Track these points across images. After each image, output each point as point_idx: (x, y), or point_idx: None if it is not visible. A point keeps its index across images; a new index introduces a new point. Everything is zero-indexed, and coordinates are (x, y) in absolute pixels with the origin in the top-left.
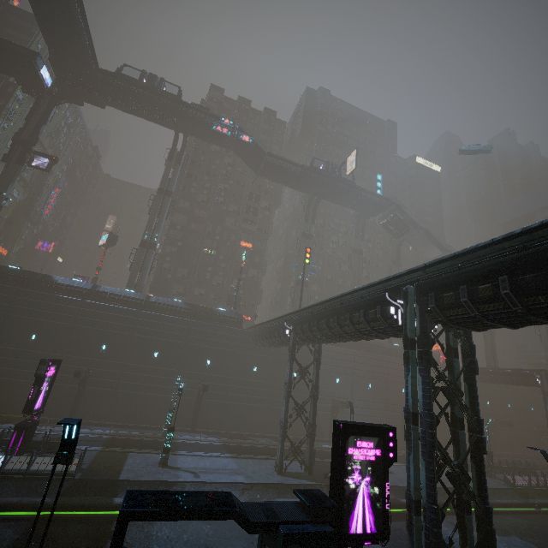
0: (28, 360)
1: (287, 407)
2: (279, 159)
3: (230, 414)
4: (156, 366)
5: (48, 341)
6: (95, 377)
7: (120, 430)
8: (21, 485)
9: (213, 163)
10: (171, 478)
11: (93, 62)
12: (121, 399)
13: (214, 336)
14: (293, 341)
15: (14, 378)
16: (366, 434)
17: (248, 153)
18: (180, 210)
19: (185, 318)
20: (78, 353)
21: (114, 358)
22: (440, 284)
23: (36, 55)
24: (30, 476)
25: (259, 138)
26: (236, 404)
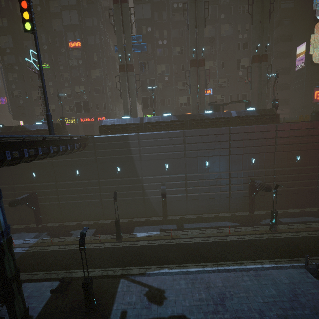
0: None
1: None
2: None
3: (68, 210)
4: None
5: None
6: None
7: None
8: None
9: None
10: None
11: None
12: None
13: None
14: None
15: None
16: None
17: None
18: (1, 31)
19: None
20: None
21: None
22: None
23: None
24: None
25: None
26: (69, 203)
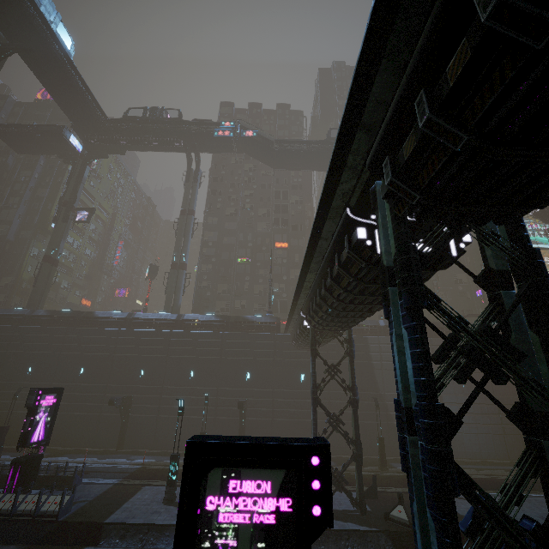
0: (79, 393)
1: (314, 419)
2: (289, 143)
3: (282, 434)
4: (194, 387)
5: (94, 373)
6: (137, 404)
7: (158, 458)
8: (5, 529)
9: (235, 175)
10: (167, 519)
11: (102, 115)
12: (163, 425)
13: (249, 345)
14: (311, 332)
15: (70, 411)
16: (252, 463)
17: (258, 149)
18: (209, 227)
19: (217, 331)
20: (120, 381)
21: (152, 382)
22: (391, 130)
23: (63, 128)
24: (15, 518)
25: (276, 135)
26: (286, 421)
